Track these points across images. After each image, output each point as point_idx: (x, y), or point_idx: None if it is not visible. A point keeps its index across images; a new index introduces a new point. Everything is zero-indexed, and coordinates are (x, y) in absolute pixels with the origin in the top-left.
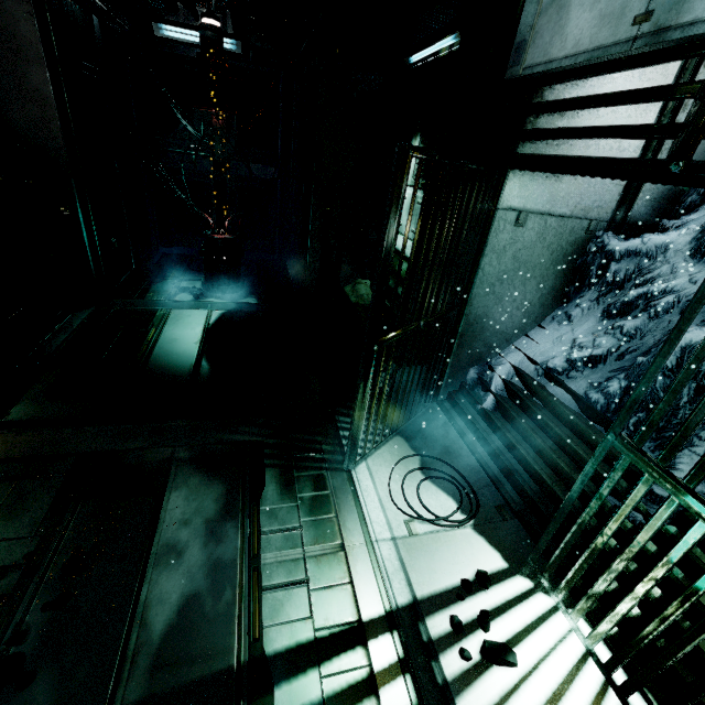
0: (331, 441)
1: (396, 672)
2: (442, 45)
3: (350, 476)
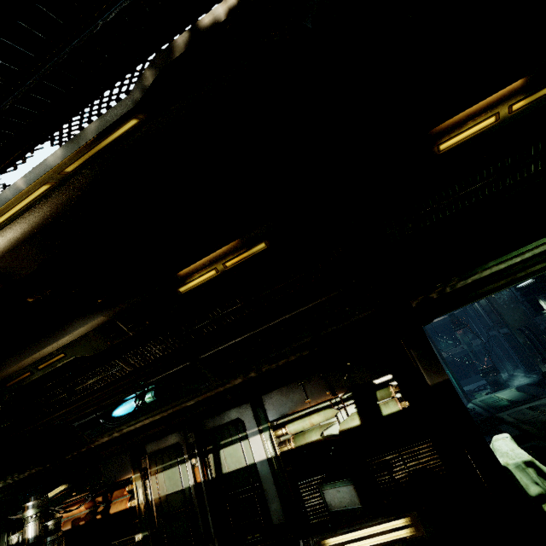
0: None
1: None
2: (527, 282)
3: None
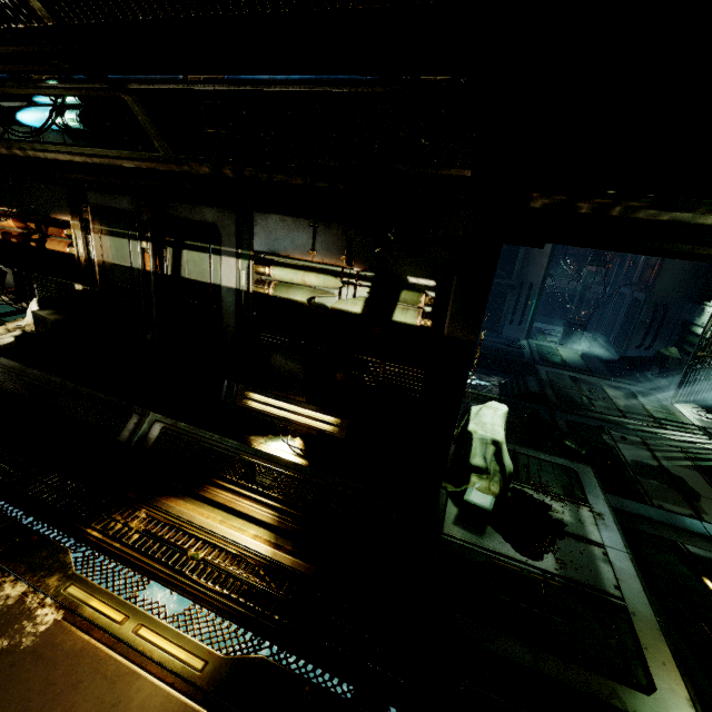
0: (660, 396)
1: (697, 430)
2: None
3: (672, 404)
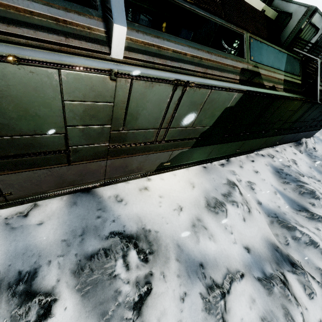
0: None
1: None
2: None
3: None
